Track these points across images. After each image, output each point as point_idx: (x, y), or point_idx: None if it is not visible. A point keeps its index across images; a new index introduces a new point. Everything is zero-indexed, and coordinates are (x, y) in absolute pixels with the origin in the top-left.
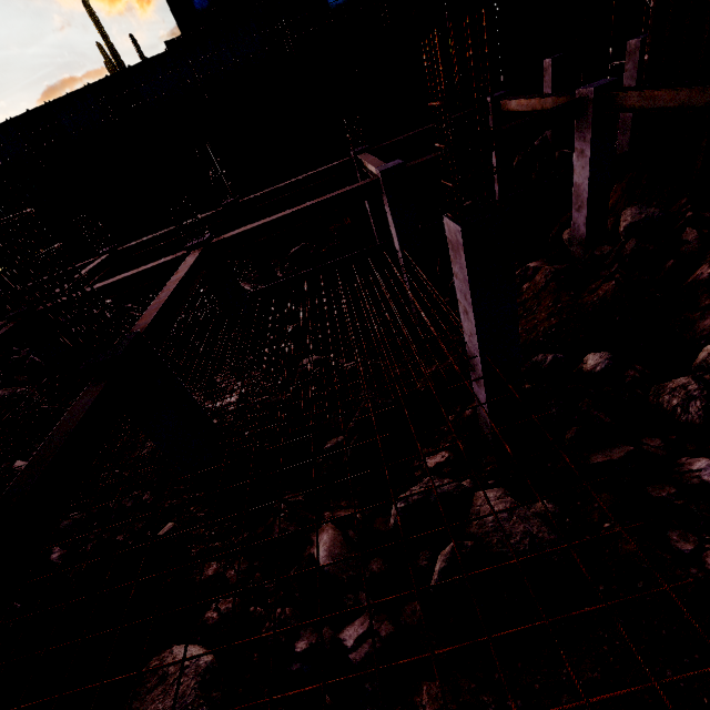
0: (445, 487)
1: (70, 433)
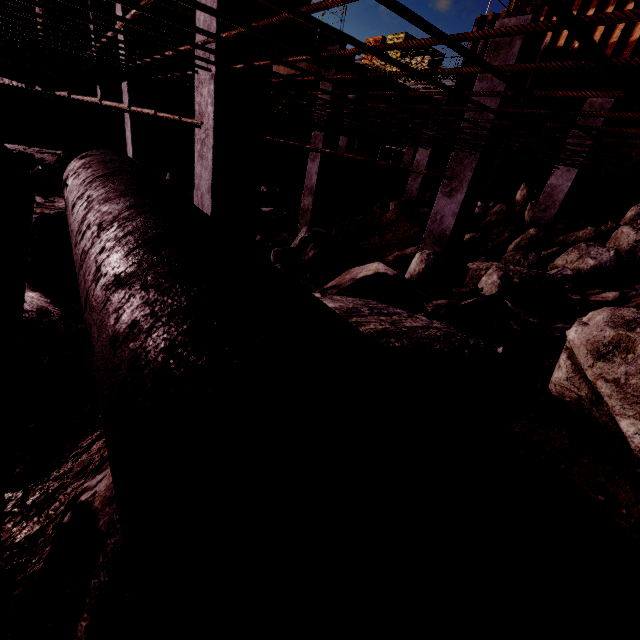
0: None
1: None
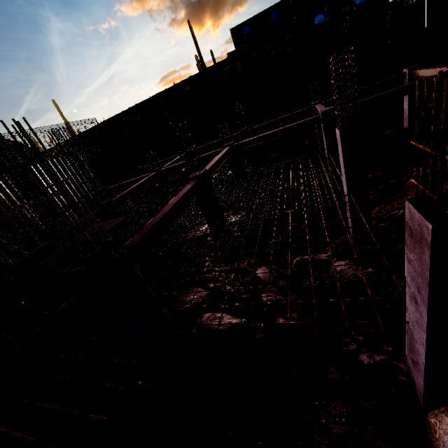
0: (321, 258)
1: (186, 191)
